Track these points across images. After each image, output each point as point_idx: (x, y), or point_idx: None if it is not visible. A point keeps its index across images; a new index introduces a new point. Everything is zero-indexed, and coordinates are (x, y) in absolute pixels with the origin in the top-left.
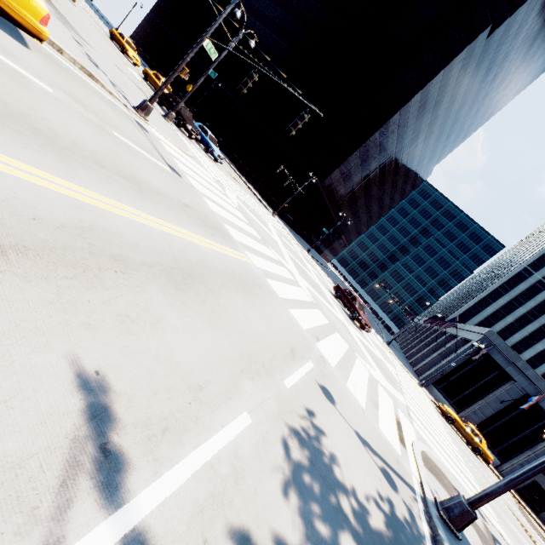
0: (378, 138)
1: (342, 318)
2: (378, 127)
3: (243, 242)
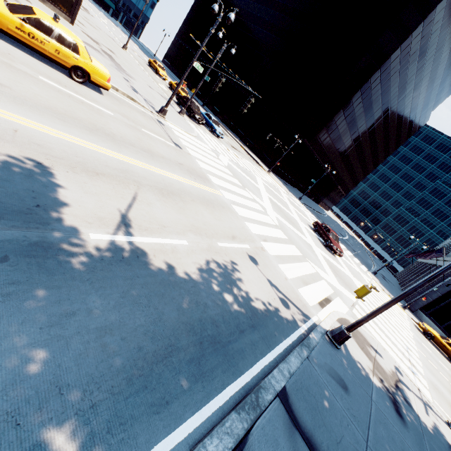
0: (360, 96)
1: (311, 242)
2: (359, 87)
3: (221, 185)
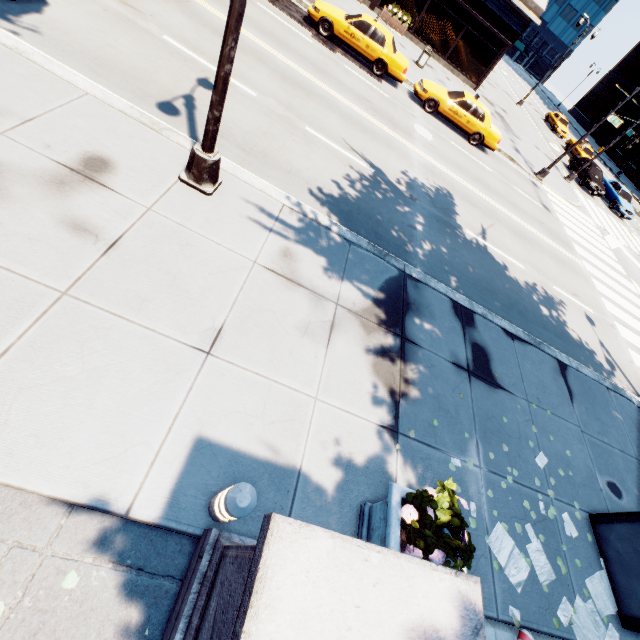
0: None
1: None
2: None
3: (587, 258)
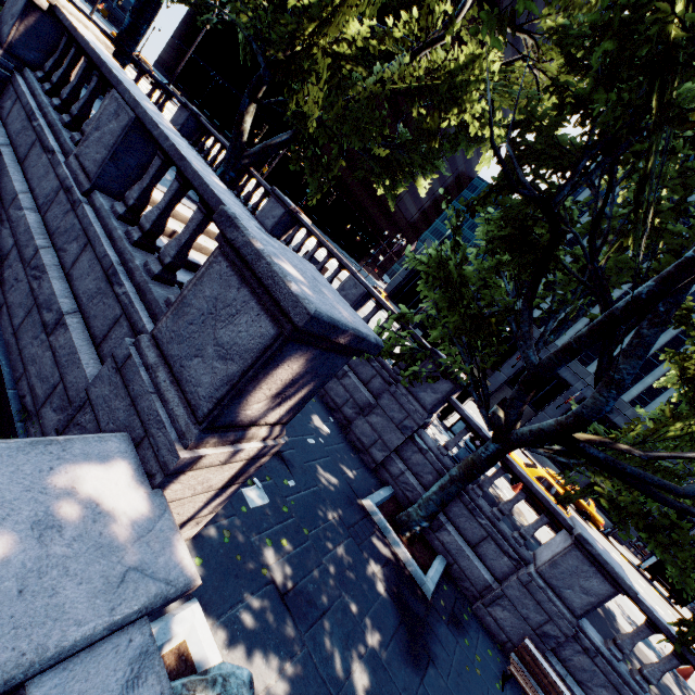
0: None
1: None
2: None
3: None
